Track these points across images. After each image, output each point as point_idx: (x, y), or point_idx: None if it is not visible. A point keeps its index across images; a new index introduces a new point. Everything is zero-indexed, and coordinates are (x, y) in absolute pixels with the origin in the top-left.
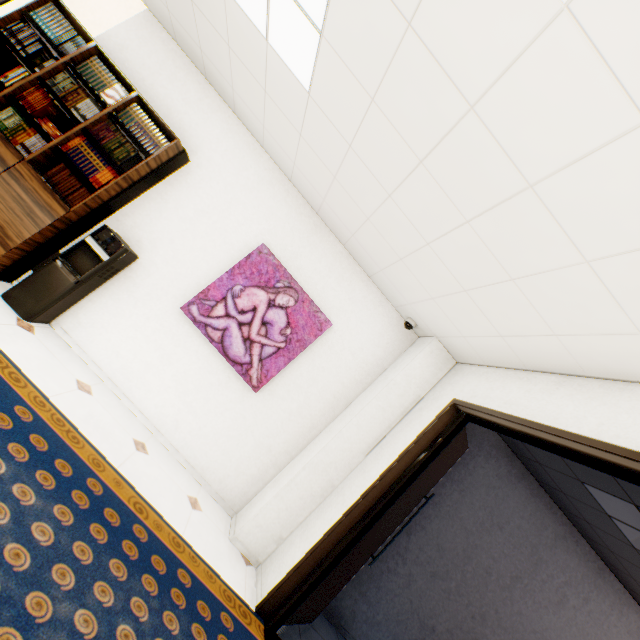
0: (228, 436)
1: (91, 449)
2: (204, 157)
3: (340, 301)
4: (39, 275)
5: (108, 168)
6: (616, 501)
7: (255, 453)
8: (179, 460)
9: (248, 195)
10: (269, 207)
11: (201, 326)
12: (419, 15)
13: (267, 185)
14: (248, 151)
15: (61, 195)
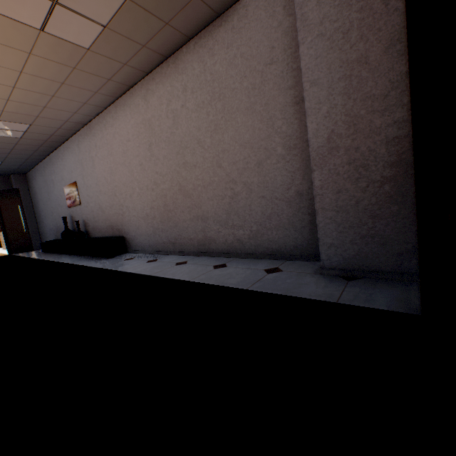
0: None
1: None
2: None
3: None
4: None
5: None
6: None
7: None
8: None
9: None
10: None
11: None
12: None
13: None
14: None
15: None
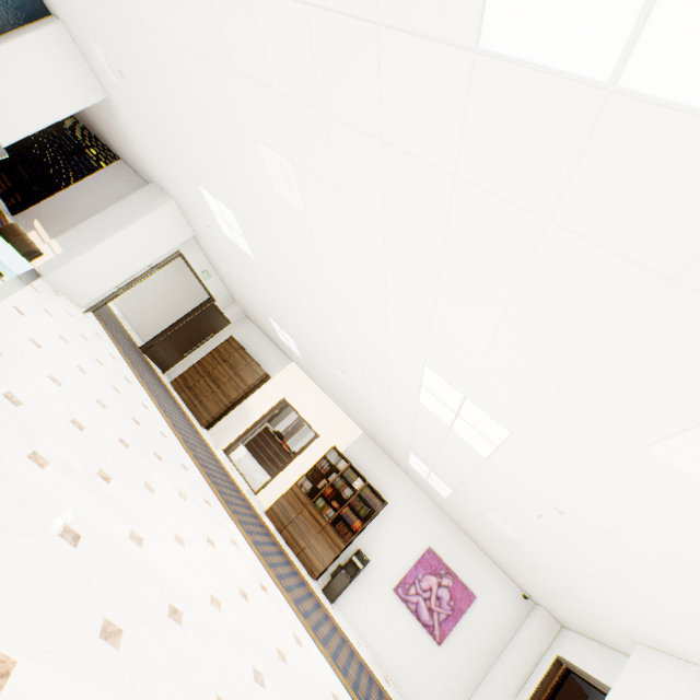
0: (427, 677)
1: (376, 678)
2: (394, 499)
3: (479, 579)
4: (335, 578)
5: (358, 519)
6: None
7: (445, 692)
8: (402, 694)
9: (417, 517)
10: (429, 523)
11: (404, 600)
12: (479, 515)
13: (426, 510)
14: (414, 492)
15: (341, 536)
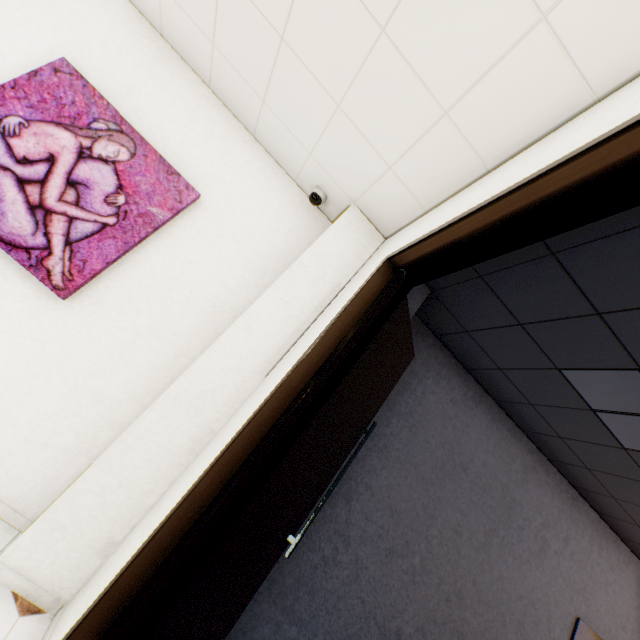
0: (7, 380)
1: None
2: None
3: (211, 166)
4: None
5: None
6: (609, 378)
7: (69, 406)
8: None
9: None
10: (75, 11)
11: None
12: None
13: None
14: None
15: None
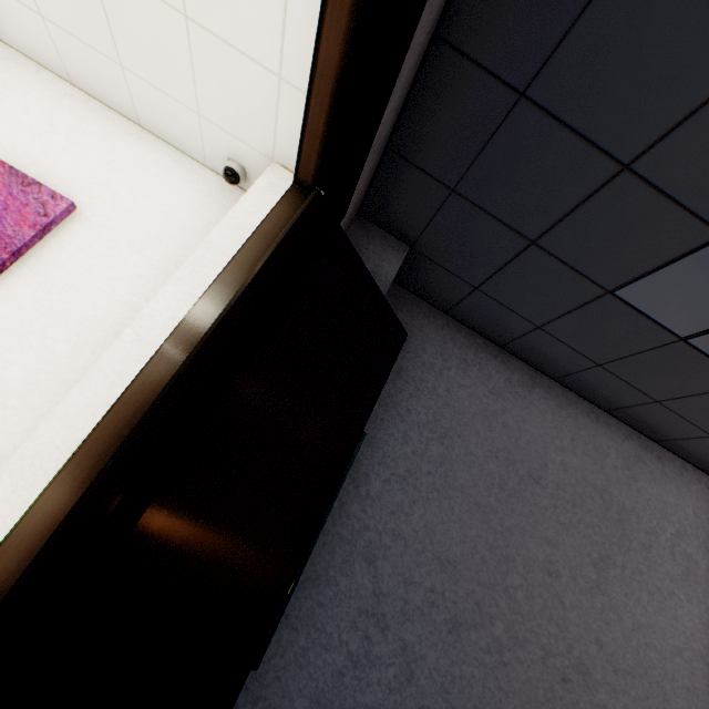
0: None
1: None
2: None
3: (88, 169)
4: None
5: None
6: (685, 274)
7: None
8: None
9: None
10: None
11: None
12: None
13: None
14: None
15: None
